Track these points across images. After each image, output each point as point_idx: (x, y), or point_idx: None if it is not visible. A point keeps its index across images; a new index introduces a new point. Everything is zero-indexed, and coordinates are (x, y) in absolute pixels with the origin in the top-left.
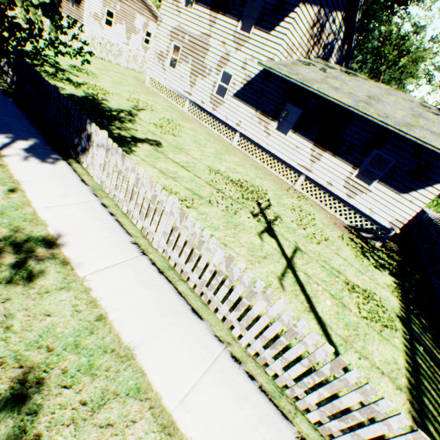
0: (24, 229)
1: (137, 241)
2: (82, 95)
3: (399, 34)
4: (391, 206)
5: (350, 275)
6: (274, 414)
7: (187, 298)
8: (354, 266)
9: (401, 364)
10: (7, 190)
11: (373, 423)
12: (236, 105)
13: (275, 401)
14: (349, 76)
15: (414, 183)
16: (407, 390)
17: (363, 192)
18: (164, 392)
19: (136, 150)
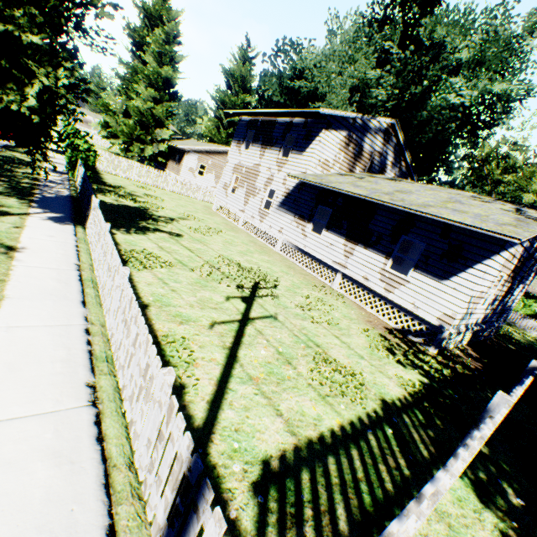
0: (2, 240)
1: (82, 265)
2: (136, 206)
3: (497, 155)
4: (435, 297)
5: (336, 352)
6: (84, 365)
7: (87, 295)
8: (355, 350)
9: (327, 425)
10: (13, 227)
11: (137, 351)
12: (279, 214)
13: (94, 361)
14: (391, 181)
15: (452, 266)
16: (306, 440)
17: (401, 283)
18: (2, 319)
19: (150, 234)
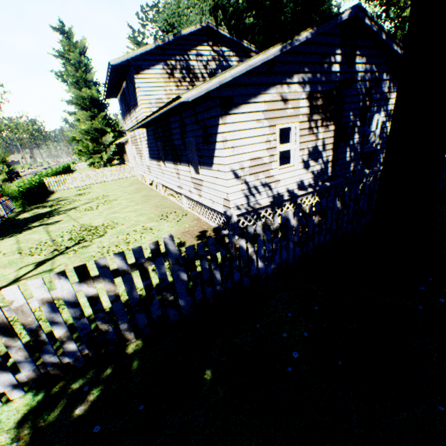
0: None
1: None
2: (48, 211)
3: None
4: (215, 186)
5: None
6: None
7: None
8: None
9: None
10: None
11: None
12: (152, 164)
13: None
14: None
15: (210, 148)
16: None
17: (201, 184)
18: None
19: (24, 233)
